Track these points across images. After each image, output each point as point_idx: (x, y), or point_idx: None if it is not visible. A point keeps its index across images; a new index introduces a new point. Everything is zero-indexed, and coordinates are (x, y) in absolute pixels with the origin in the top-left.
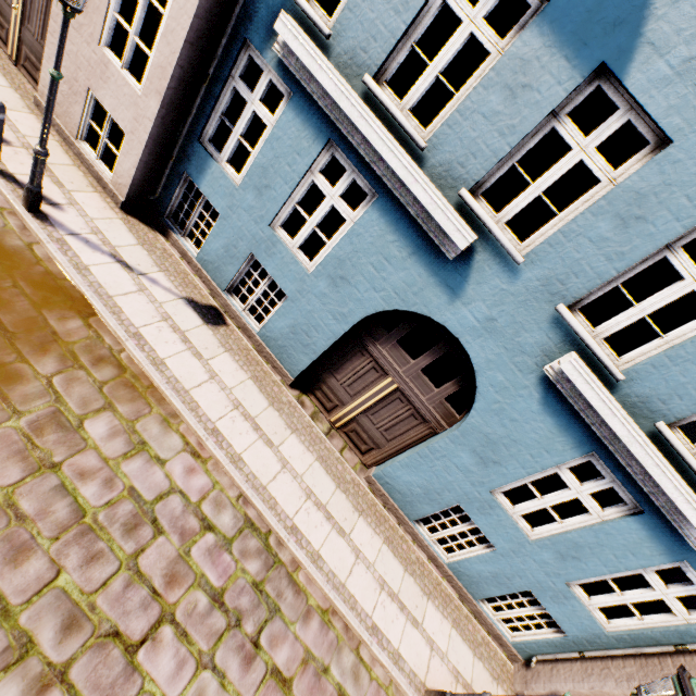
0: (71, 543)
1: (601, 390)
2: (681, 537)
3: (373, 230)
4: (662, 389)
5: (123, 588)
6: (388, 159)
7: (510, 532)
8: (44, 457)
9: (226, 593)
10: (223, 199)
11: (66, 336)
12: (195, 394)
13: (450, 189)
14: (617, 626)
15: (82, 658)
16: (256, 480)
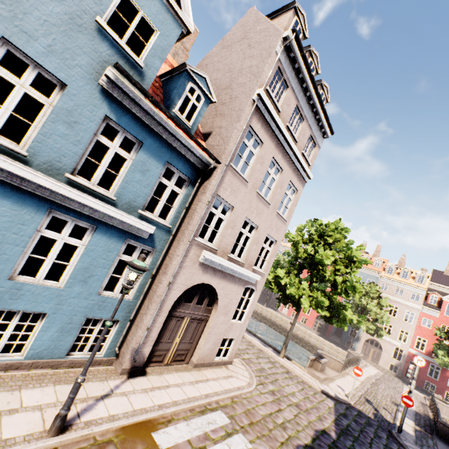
0: None
1: (18, 163)
2: (118, 228)
3: None
4: (54, 155)
5: None
6: None
7: (46, 294)
8: None
9: None
10: None
11: None
12: None
13: None
14: (132, 293)
15: None
16: None
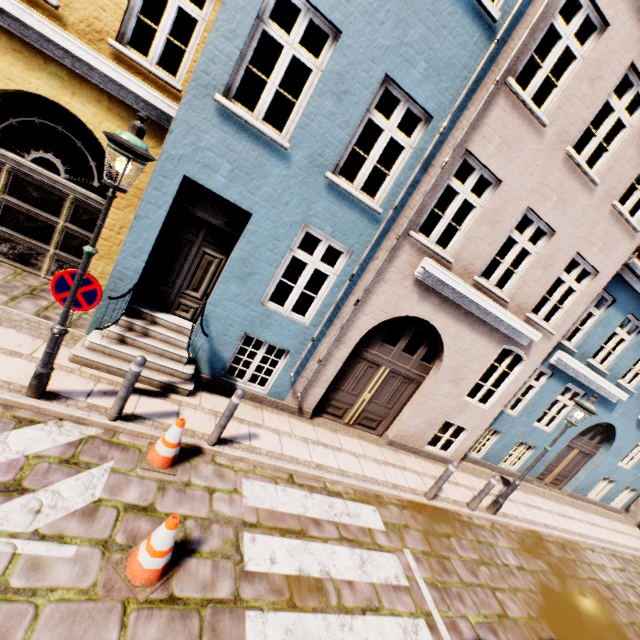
0: None
1: None
2: None
3: None
4: None
5: None
6: (602, 385)
7: (623, 472)
8: (627, 603)
9: None
10: (506, 425)
11: (560, 554)
12: (563, 526)
13: (613, 381)
14: None
15: None
16: (594, 537)
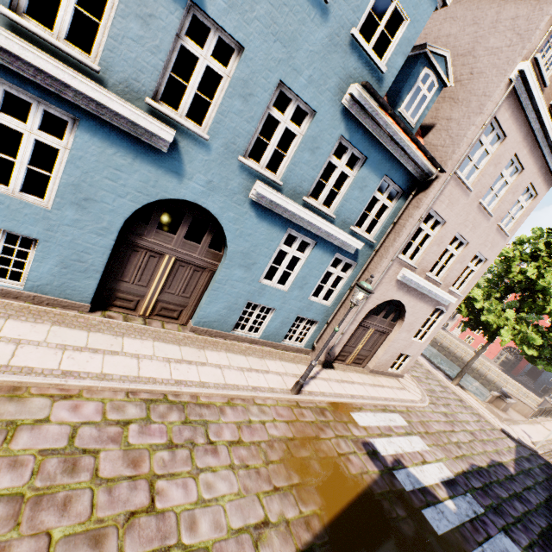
0: (34, 516)
1: (278, 194)
2: (331, 244)
3: (92, 149)
4: (298, 181)
5: (109, 496)
6: (75, 85)
7: (277, 295)
8: None
9: (173, 440)
10: None
11: None
12: (17, 363)
13: (138, 101)
14: (331, 301)
15: (125, 543)
16: (129, 377)
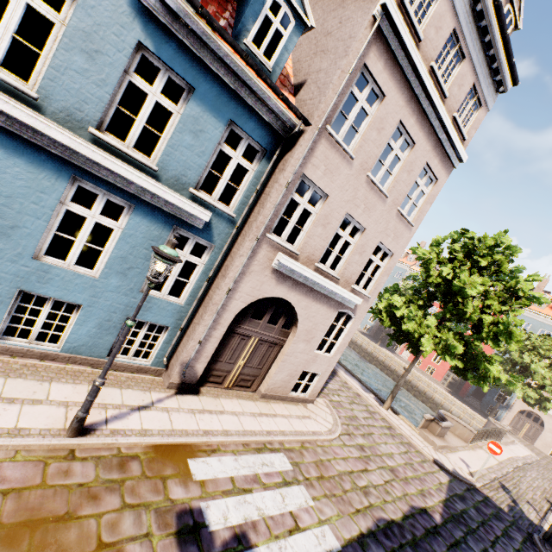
0: None
1: (23, 106)
2: (162, 211)
3: None
4: (72, 99)
5: None
6: None
7: (78, 282)
8: None
9: None
10: None
11: None
12: None
13: None
14: (184, 297)
15: None
16: None
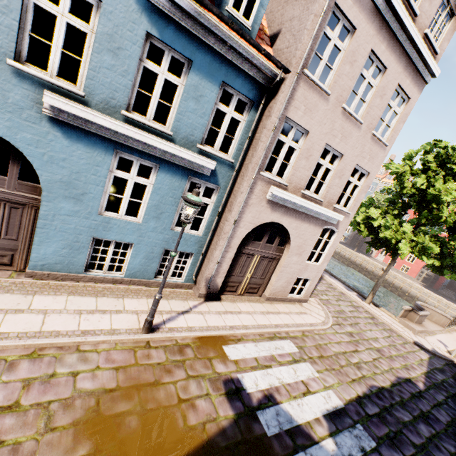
0: None
1: (77, 105)
2: (179, 166)
3: None
4: (107, 91)
5: None
6: None
7: (129, 227)
8: None
9: None
10: None
11: None
12: None
13: None
14: (202, 230)
15: None
16: None
